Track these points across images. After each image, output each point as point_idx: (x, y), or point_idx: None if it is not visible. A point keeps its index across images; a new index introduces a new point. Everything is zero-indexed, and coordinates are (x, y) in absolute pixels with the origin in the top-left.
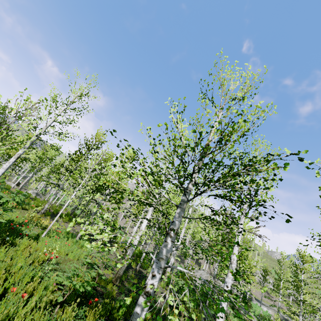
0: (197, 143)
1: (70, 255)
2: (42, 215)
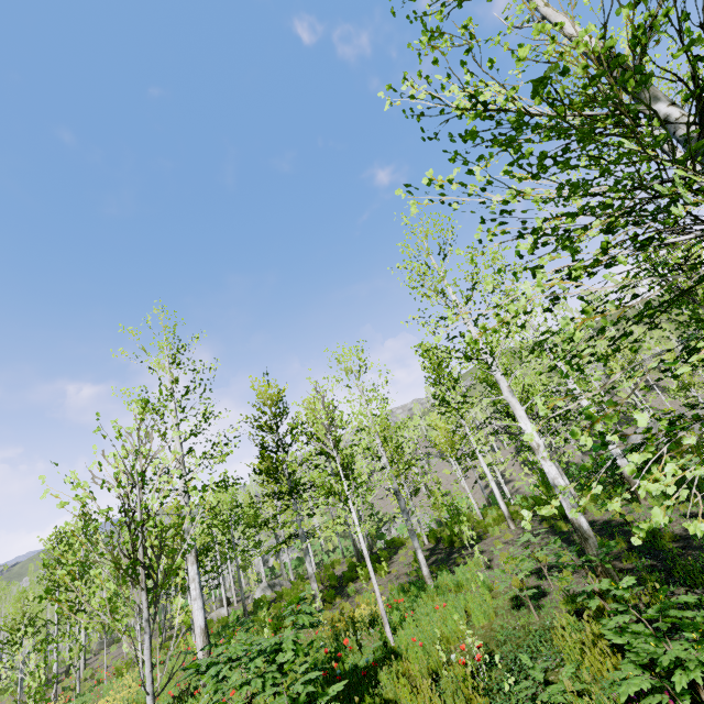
0: (597, 54)
1: (477, 619)
2: (327, 608)
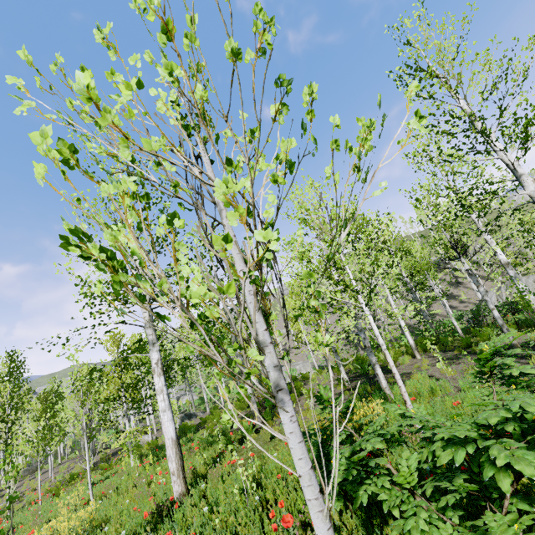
0: None
1: None
2: (269, 425)
